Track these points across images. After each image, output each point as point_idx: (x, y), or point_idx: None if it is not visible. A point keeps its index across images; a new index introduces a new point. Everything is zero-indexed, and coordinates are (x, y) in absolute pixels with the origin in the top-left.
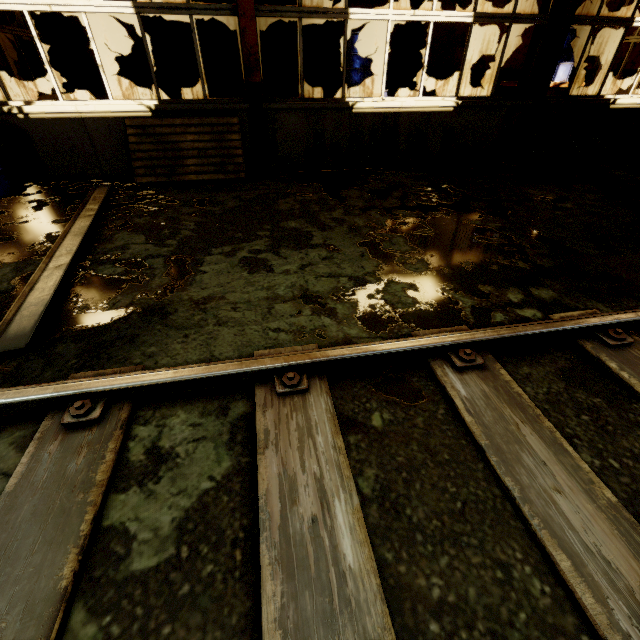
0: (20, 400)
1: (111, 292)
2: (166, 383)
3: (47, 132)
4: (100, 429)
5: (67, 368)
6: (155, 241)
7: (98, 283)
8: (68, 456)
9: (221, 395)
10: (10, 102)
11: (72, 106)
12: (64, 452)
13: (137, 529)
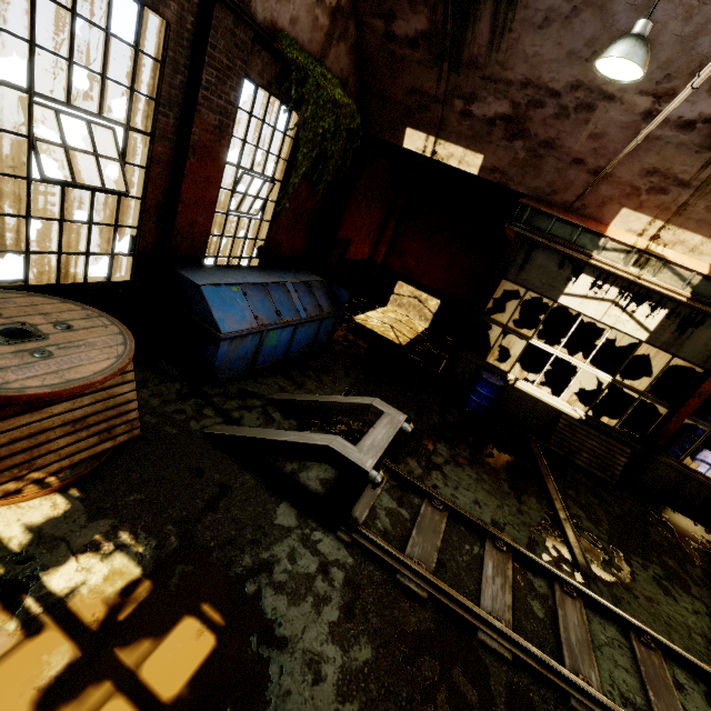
0: (626, 618)
1: (597, 556)
2: (678, 653)
3: (515, 394)
4: (655, 653)
5: (611, 601)
6: (592, 523)
7: (586, 544)
8: (651, 657)
9: (690, 672)
10: (509, 374)
11: (541, 395)
12: (648, 654)
13: (688, 709)
